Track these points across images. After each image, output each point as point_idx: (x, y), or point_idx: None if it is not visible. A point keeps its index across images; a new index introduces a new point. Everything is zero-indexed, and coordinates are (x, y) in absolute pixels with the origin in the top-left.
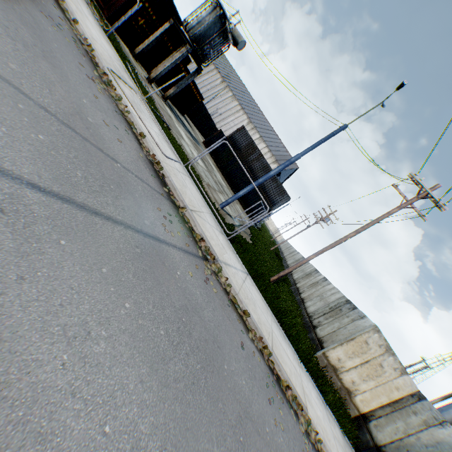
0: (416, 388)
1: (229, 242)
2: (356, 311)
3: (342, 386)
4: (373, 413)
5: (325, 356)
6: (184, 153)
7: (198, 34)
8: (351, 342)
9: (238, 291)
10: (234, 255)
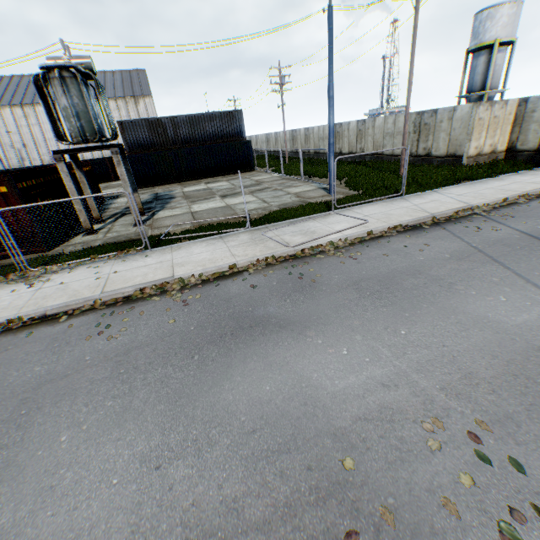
0: (516, 99)
1: (405, 196)
2: (440, 112)
3: (488, 155)
4: (511, 142)
5: (468, 157)
6: (284, 209)
7: (92, 126)
8: (473, 132)
9: (488, 200)
10: (424, 196)
